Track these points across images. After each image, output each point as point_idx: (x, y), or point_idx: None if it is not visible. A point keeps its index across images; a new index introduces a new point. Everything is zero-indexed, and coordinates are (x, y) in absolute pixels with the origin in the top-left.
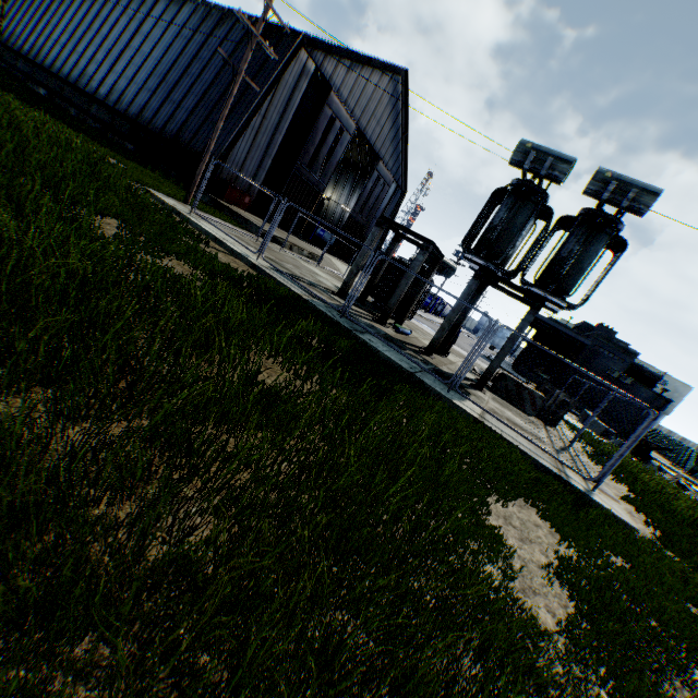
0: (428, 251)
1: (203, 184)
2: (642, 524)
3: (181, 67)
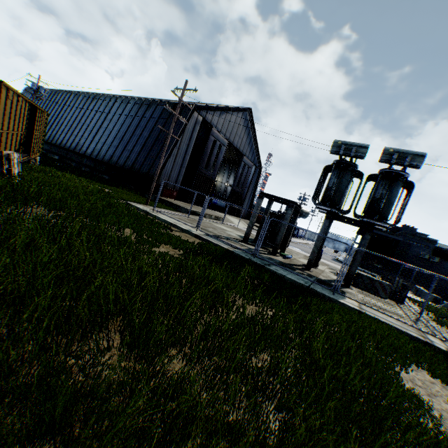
0: (293, 207)
1: (158, 194)
2: None
3: (130, 131)
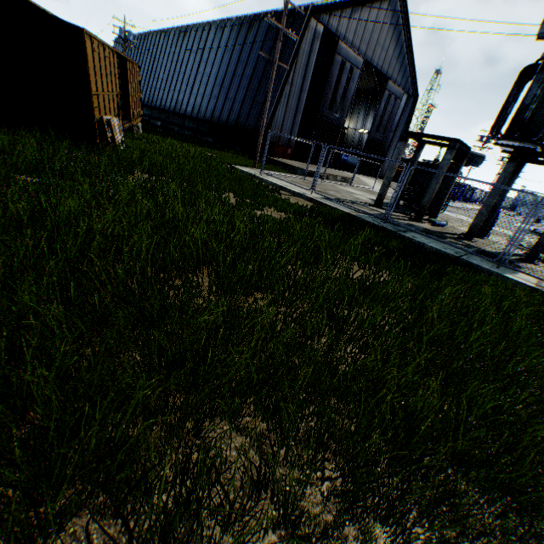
0: (454, 149)
1: (265, 152)
2: None
3: (230, 72)
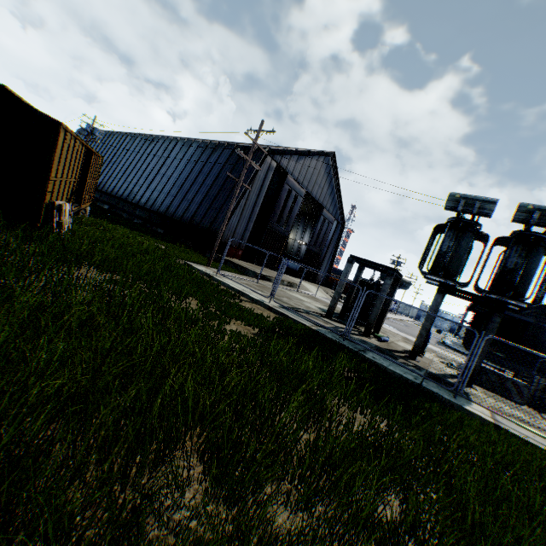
0: (393, 276)
1: (224, 254)
2: None
3: (191, 179)
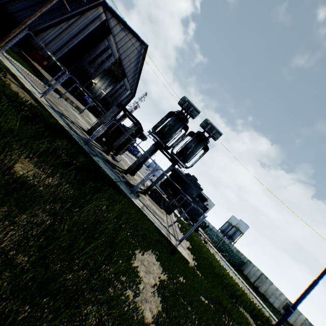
0: (137, 126)
1: (15, 40)
2: (192, 259)
3: None
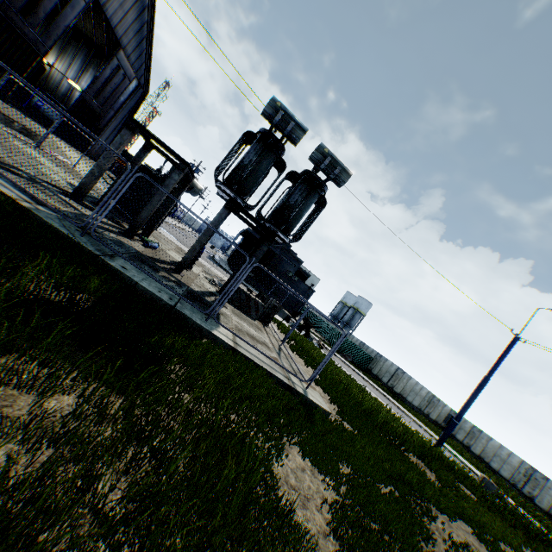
0: (183, 172)
1: None
2: (328, 401)
3: None
